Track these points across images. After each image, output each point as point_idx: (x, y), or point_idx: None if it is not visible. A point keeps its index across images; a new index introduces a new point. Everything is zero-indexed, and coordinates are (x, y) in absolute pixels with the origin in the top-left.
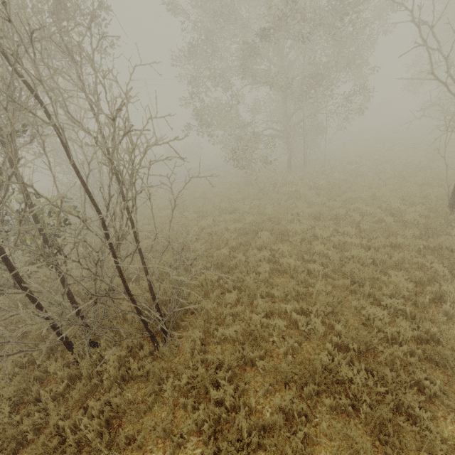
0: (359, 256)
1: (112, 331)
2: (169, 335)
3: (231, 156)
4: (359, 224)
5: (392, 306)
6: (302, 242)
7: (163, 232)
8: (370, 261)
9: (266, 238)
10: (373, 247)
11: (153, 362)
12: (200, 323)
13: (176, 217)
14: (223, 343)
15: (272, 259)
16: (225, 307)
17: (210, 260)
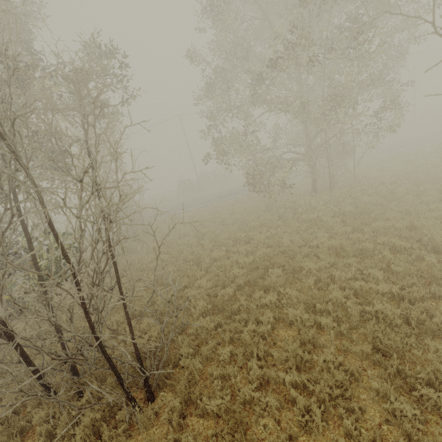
0: (384, 313)
1: (101, 379)
2: (152, 395)
3: (249, 183)
4: (389, 264)
5: (431, 400)
6: (317, 284)
7: (178, 262)
8: (400, 322)
9: (274, 278)
10: (407, 298)
11: (119, 438)
12: (181, 387)
13: (193, 246)
14: (206, 416)
15: (280, 305)
16: (219, 363)
17: (213, 300)
